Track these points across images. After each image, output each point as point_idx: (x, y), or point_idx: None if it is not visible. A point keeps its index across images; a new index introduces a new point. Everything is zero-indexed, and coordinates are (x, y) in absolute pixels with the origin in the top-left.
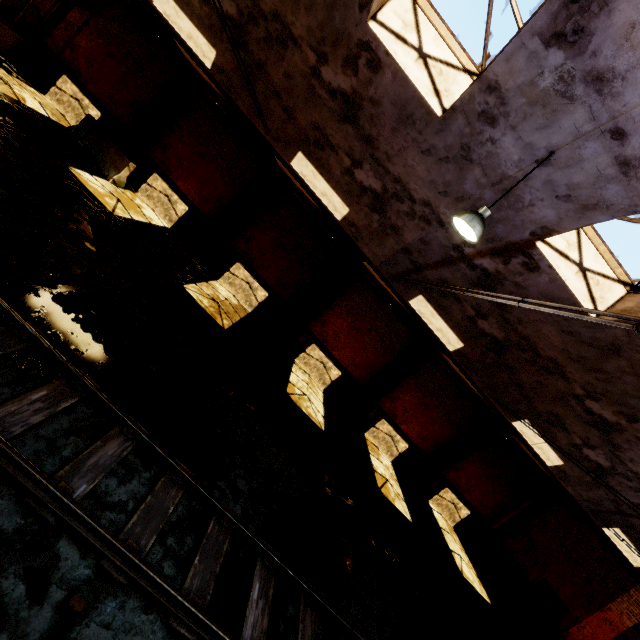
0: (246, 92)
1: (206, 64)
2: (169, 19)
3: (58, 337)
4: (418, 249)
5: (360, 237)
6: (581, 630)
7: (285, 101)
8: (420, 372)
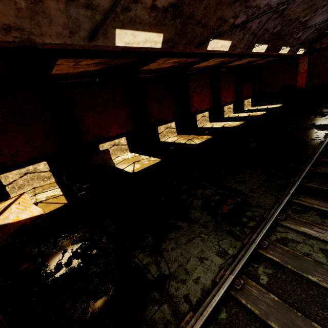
0: (182, 38)
1: (158, 47)
2: (129, 44)
3: (307, 149)
4: (257, 27)
5: (235, 48)
6: (299, 82)
7: (203, 22)
8: (219, 81)
